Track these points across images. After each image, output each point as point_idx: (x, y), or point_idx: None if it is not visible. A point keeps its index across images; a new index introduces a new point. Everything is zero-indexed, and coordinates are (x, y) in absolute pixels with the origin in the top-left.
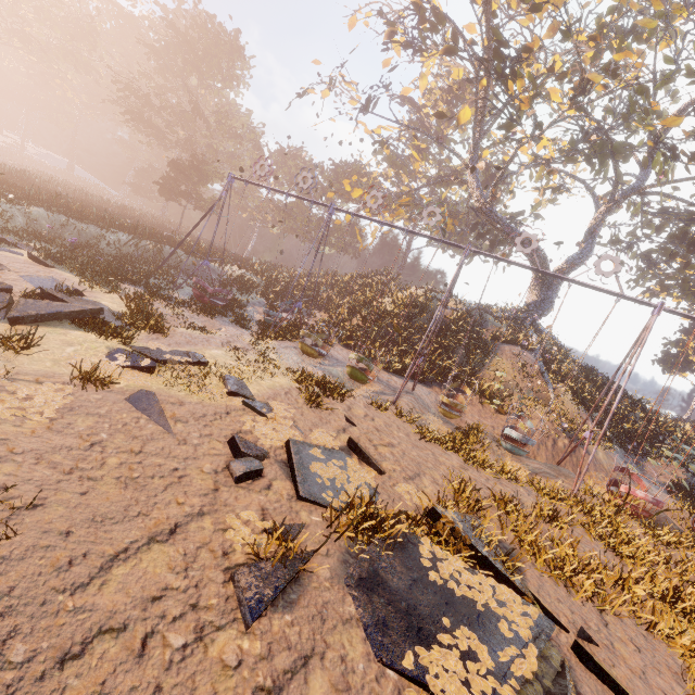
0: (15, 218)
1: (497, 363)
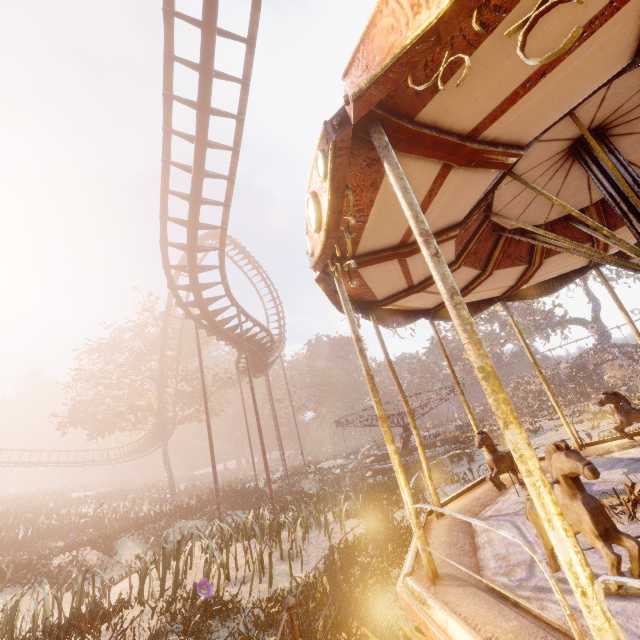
0: None
1: (607, 373)
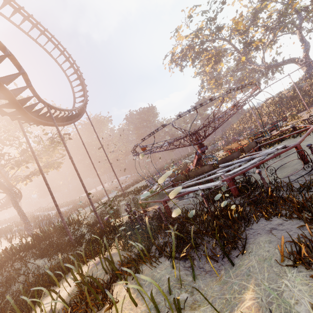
0: None
1: None
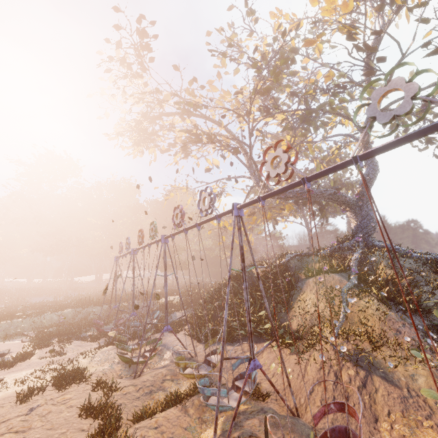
0: (53, 319)
1: (302, 298)
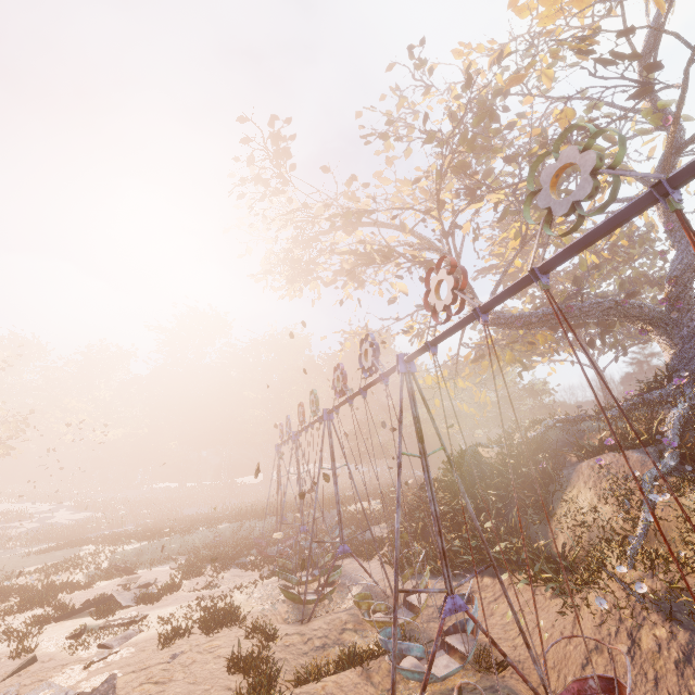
0: (207, 538)
1: (570, 496)
